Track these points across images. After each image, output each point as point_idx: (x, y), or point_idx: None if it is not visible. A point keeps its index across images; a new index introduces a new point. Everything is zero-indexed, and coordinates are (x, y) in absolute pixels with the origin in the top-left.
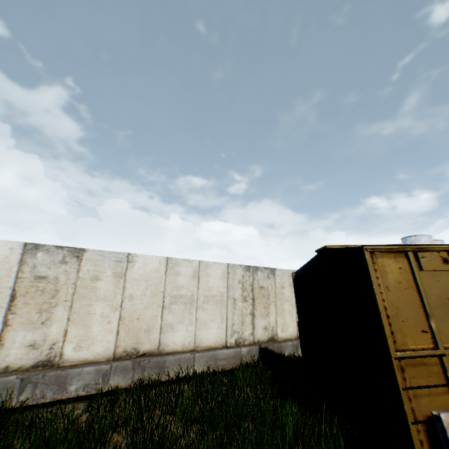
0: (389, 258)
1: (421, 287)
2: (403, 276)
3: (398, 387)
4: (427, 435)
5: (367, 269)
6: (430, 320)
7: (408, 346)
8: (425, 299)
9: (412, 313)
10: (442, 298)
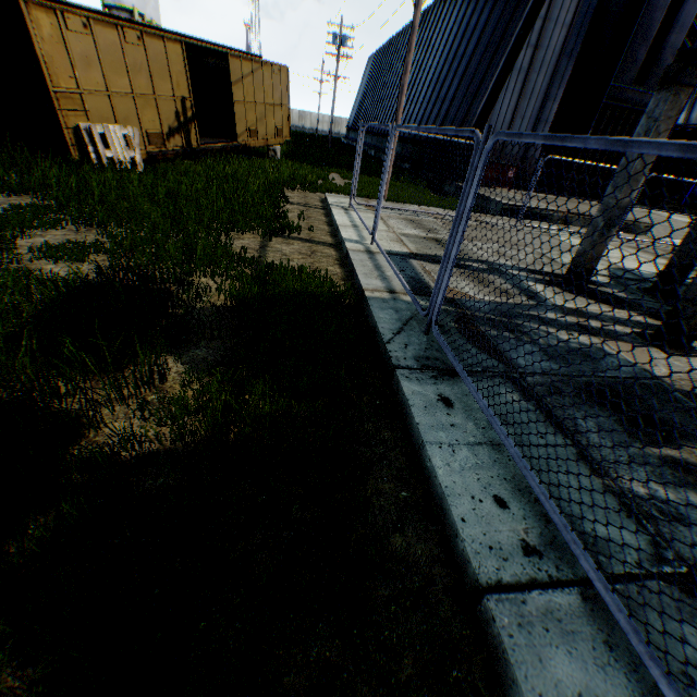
0: (44, 14)
1: (70, 46)
2: (57, 34)
3: (58, 111)
4: (76, 137)
5: (26, 20)
6: (77, 72)
7: (63, 87)
8: (73, 55)
9: (65, 65)
10: (85, 58)
